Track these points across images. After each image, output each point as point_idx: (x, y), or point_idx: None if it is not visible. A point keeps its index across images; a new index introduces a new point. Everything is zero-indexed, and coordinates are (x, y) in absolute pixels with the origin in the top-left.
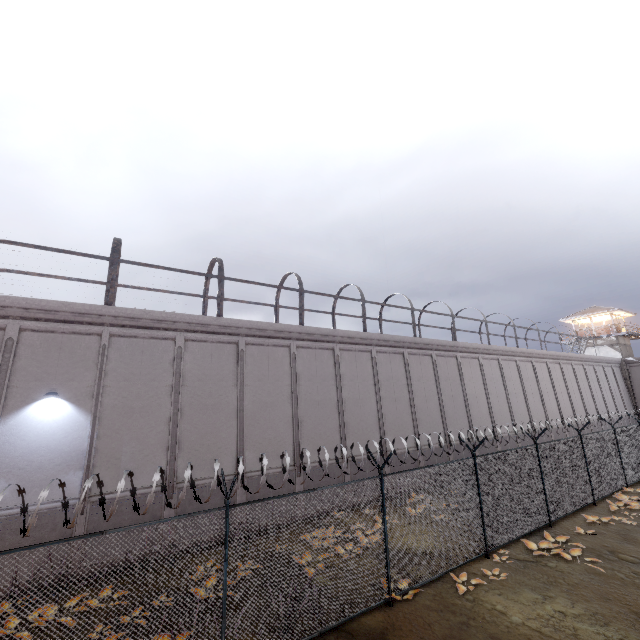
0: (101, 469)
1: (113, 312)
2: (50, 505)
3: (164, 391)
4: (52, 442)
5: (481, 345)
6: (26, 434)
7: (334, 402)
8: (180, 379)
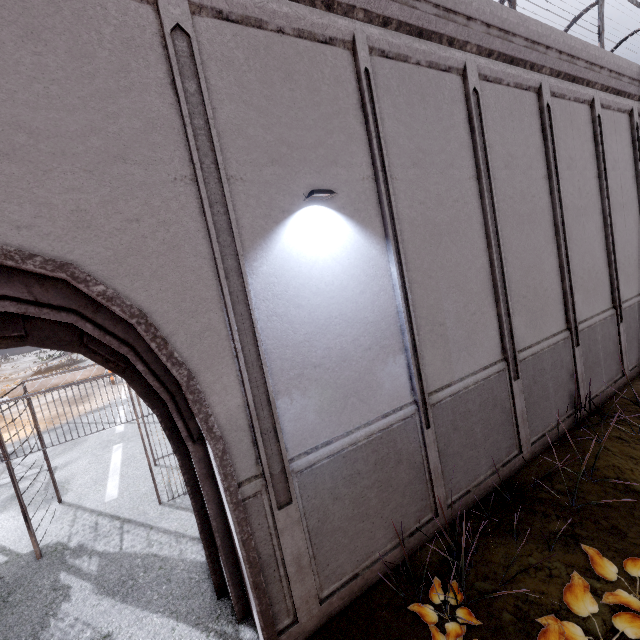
0: (426, 347)
1: None
2: (381, 423)
3: (468, 189)
4: (345, 305)
5: None
6: (298, 293)
7: (635, 206)
8: (487, 162)
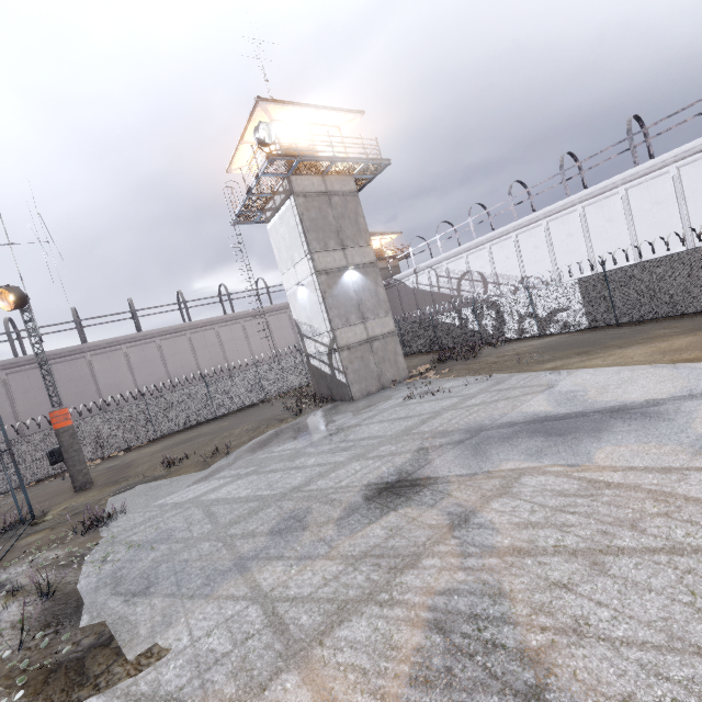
0: None
1: None
2: None
3: None
4: None
5: (120, 337)
6: None
7: None
8: None
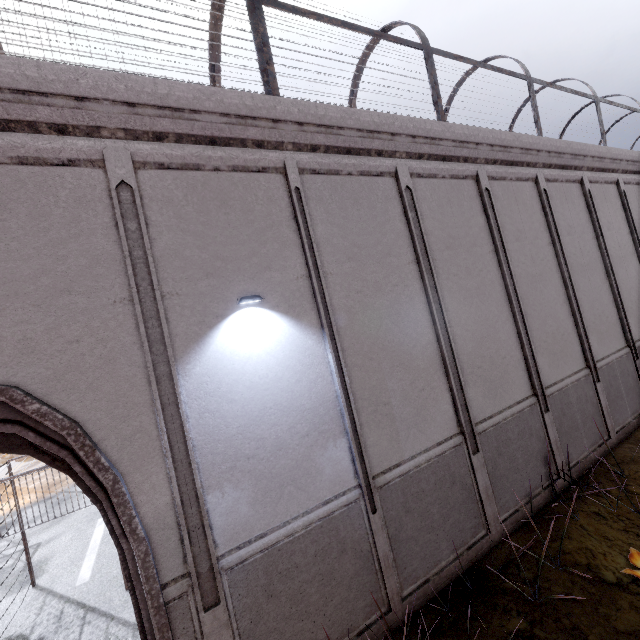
0: (370, 428)
1: (295, 113)
2: (321, 511)
3: (408, 273)
4: (280, 395)
5: None
6: (231, 389)
7: (600, 265)
8: (425, 248)
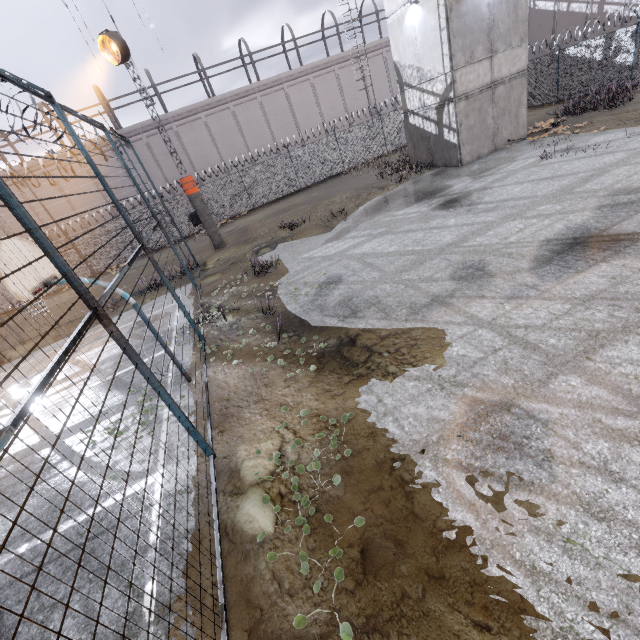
0: None
1: None
2: None
3: None
4: None
5: (197, 104)
6: None
7: (68, 208)
8: None
